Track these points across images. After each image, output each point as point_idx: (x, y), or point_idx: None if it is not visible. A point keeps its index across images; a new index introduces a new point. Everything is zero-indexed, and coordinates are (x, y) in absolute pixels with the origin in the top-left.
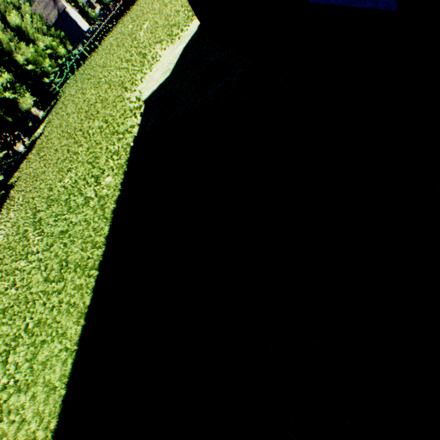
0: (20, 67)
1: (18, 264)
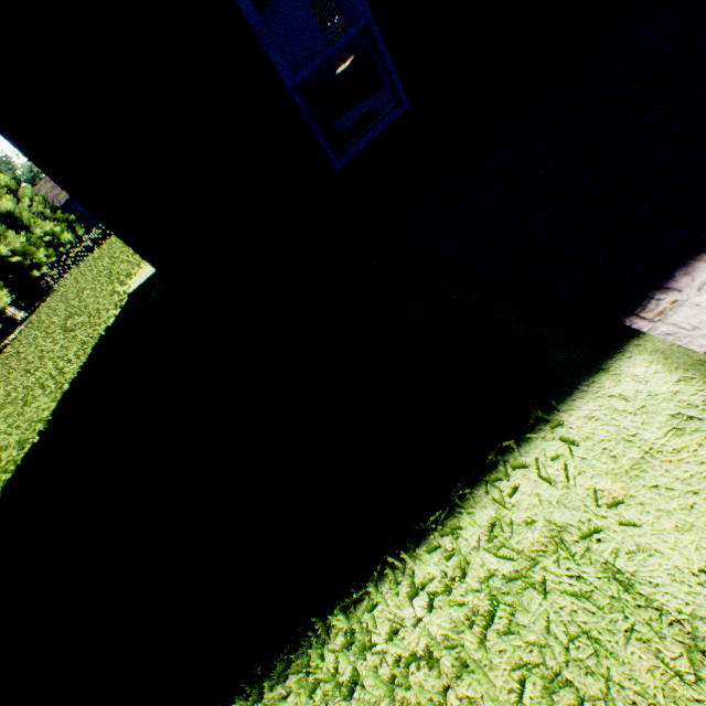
0: (2, 258)
1: None
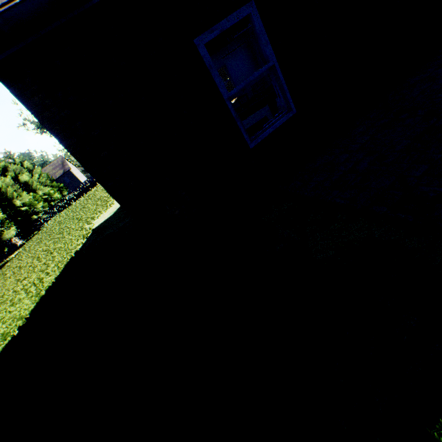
0: (16, 208)
1: None
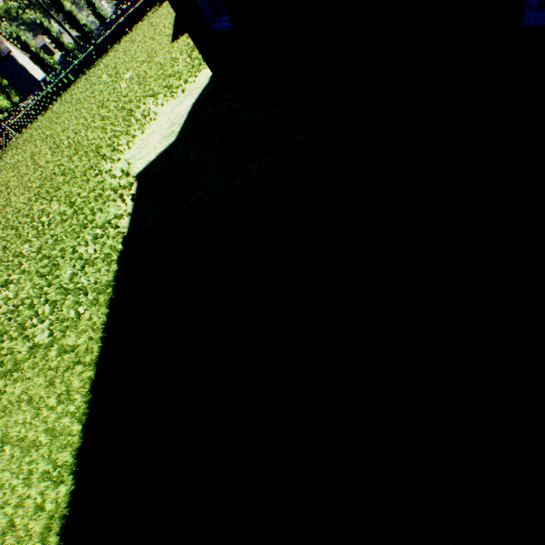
0: None
1: None
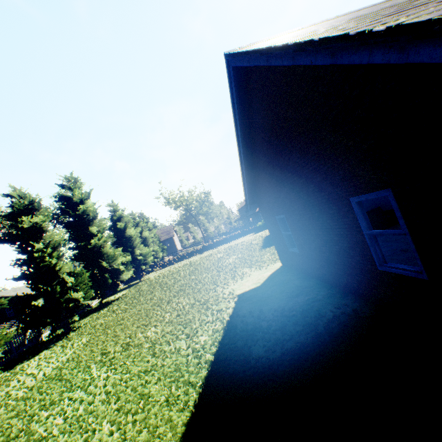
0: (134, 255)
1: (72, 394)
